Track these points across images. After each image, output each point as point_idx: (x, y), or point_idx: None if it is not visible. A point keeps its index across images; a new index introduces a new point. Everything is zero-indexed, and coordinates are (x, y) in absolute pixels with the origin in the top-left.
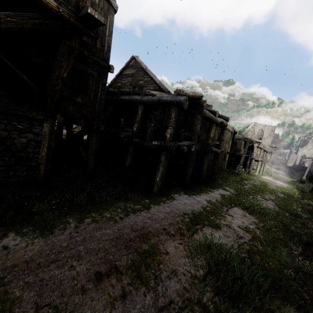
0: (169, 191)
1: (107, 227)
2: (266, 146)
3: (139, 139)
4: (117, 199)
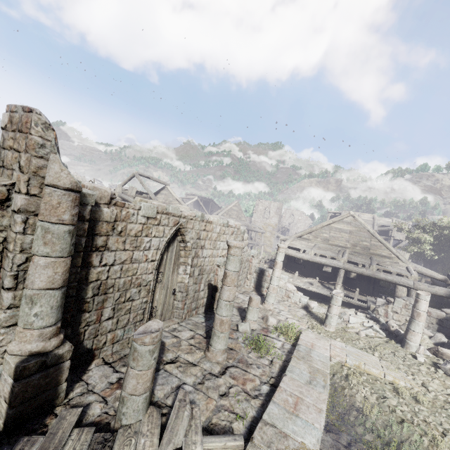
0: None
1: None
2: (274, 226)
3: None
4: None
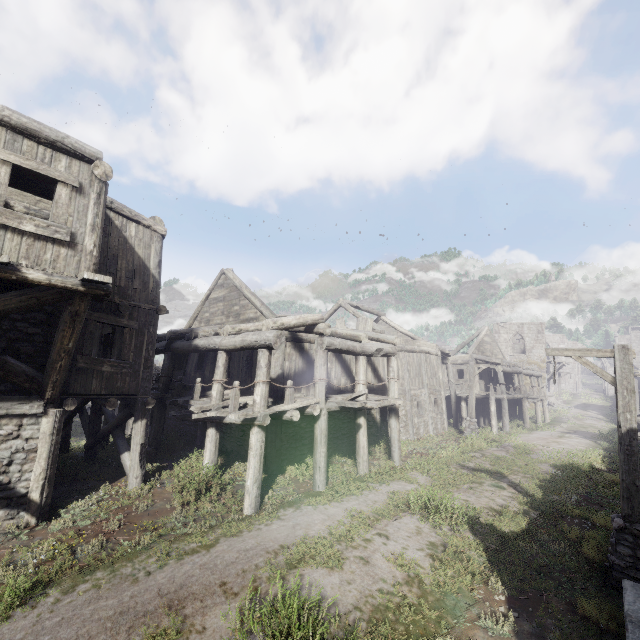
0: (281, 503)
1: (111, 595)
2: (539, 364)
3: (220, 410)
4: (162, 537)
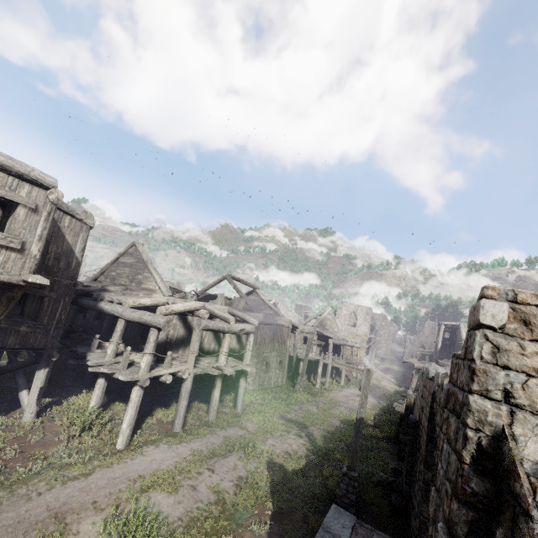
0: (146, 441)
1: (11, 509)
2: (363, 336)
3: (112, 366)
4: (50, 465)
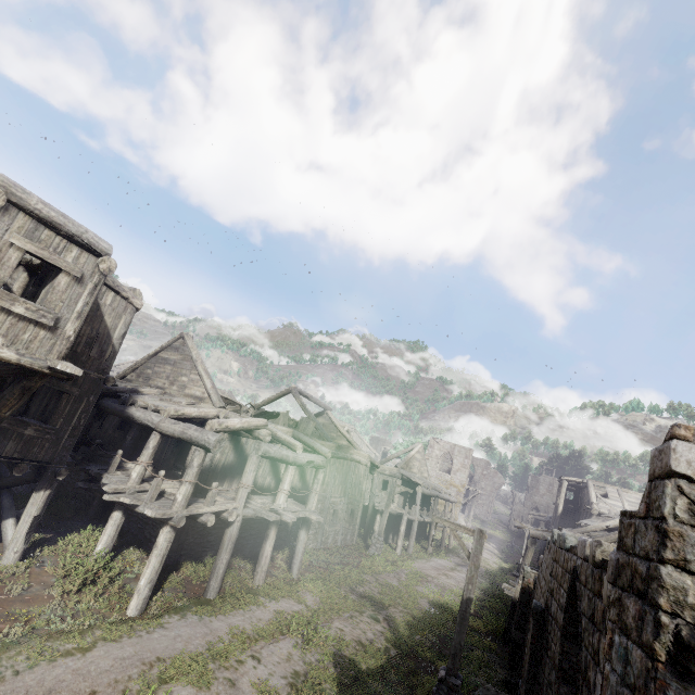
0: (168, 607)
1: None
2: (459, 487)
3: (136, 495)
4: (34, 631)
